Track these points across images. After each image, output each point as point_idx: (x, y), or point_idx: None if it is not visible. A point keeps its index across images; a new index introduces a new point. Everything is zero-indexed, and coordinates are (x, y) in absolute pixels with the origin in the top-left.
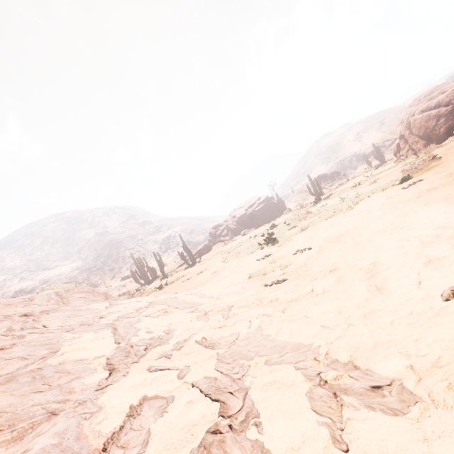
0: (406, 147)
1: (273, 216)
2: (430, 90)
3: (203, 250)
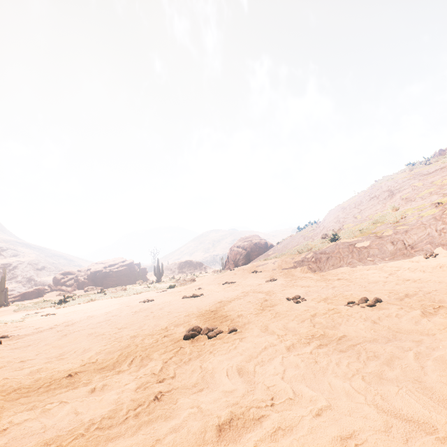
0: (228, 265)
1: (128, 281)
2: (249, 236)
3: (32, 293)
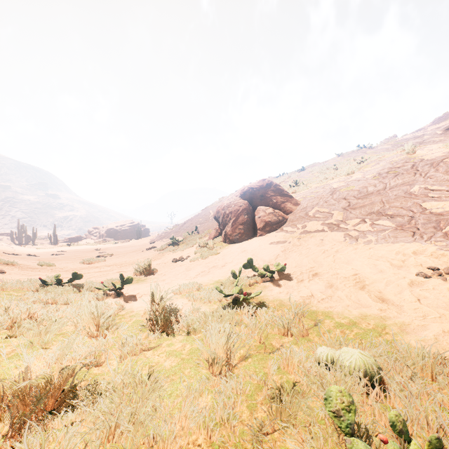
0: None
1: (131, 237)
2: None
3: (73, 239)
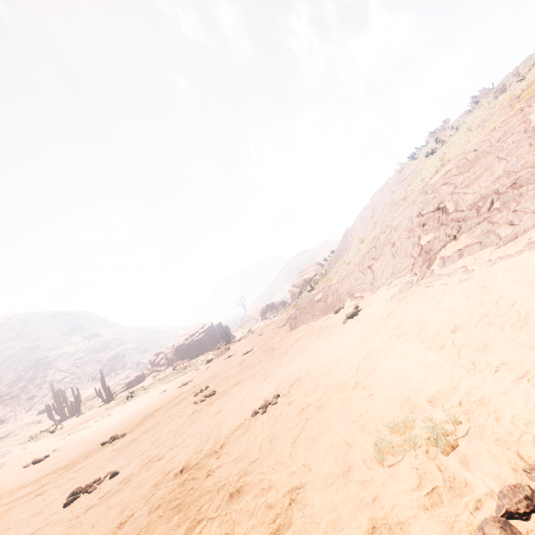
0: None
1: (211, 346)
2: (305, 268)
3: (134, 381)
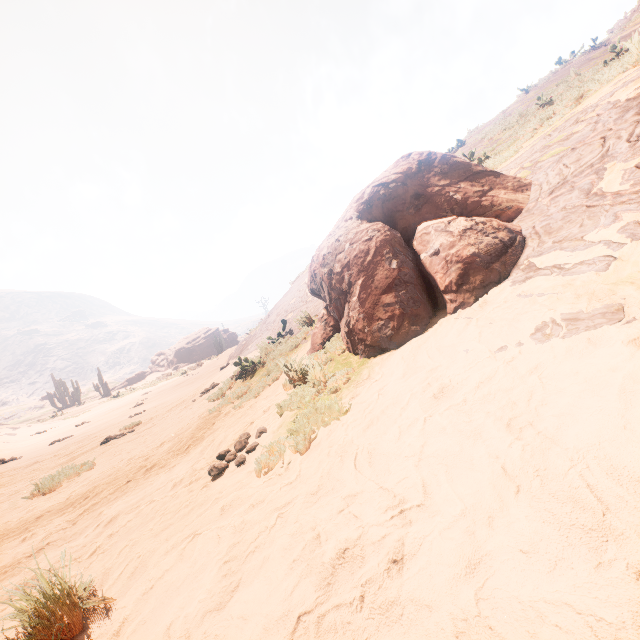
0: None
1: (213, 352)
2: None
3: (134, 379)
